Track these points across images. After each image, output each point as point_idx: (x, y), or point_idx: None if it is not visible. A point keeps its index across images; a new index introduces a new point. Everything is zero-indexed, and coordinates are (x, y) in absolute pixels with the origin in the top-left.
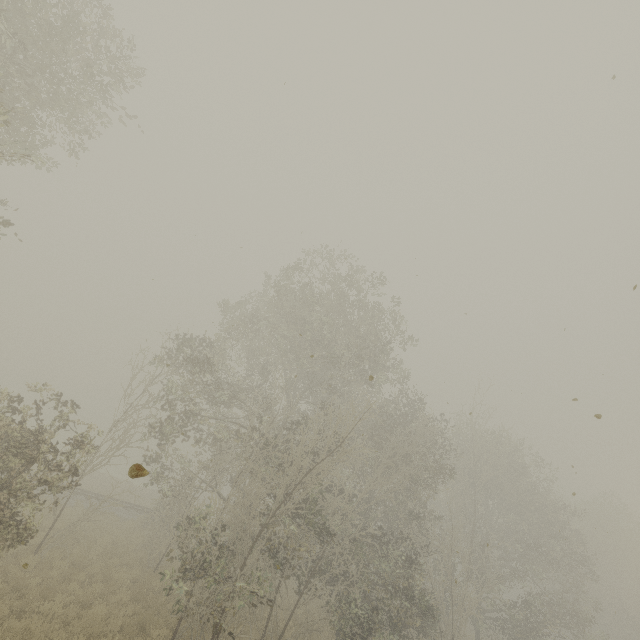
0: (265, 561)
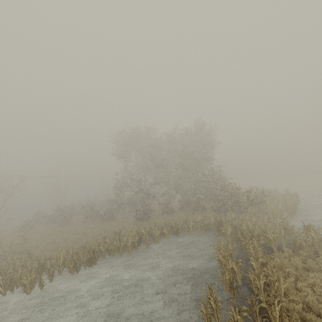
0: None
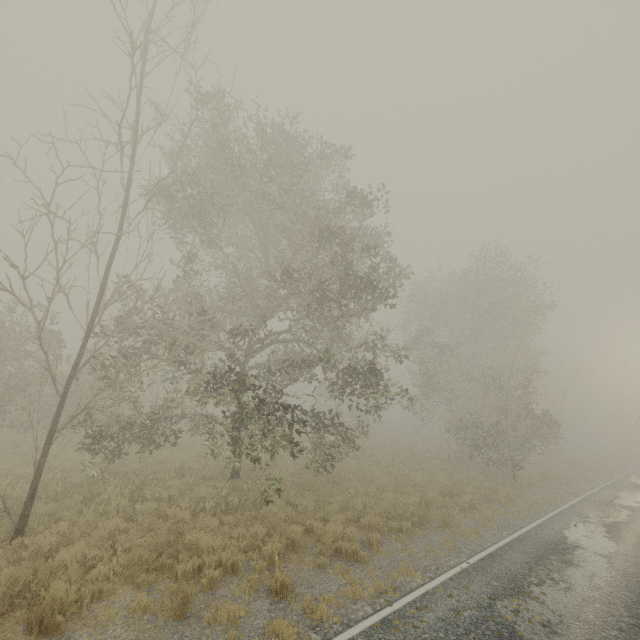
0: None
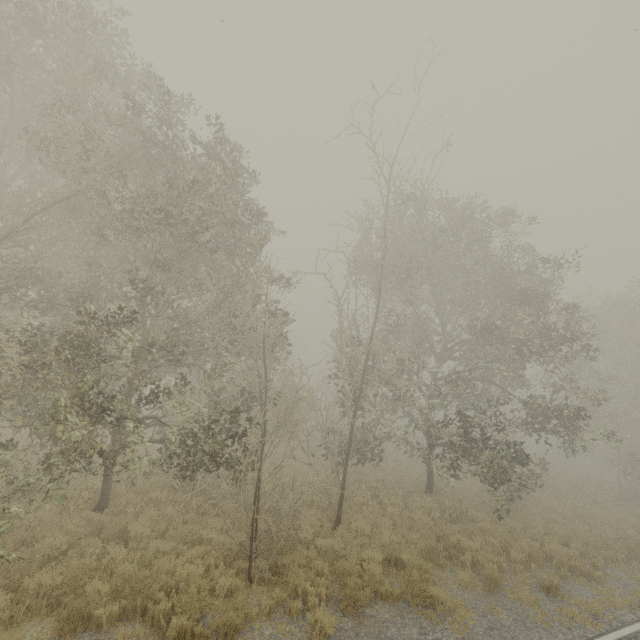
0: None
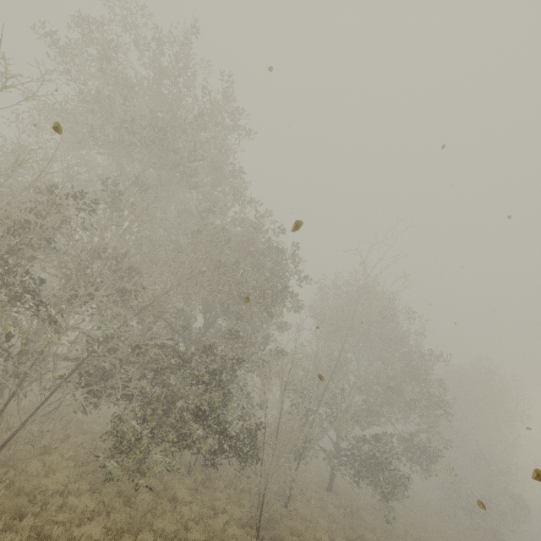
0: (5, 367)
